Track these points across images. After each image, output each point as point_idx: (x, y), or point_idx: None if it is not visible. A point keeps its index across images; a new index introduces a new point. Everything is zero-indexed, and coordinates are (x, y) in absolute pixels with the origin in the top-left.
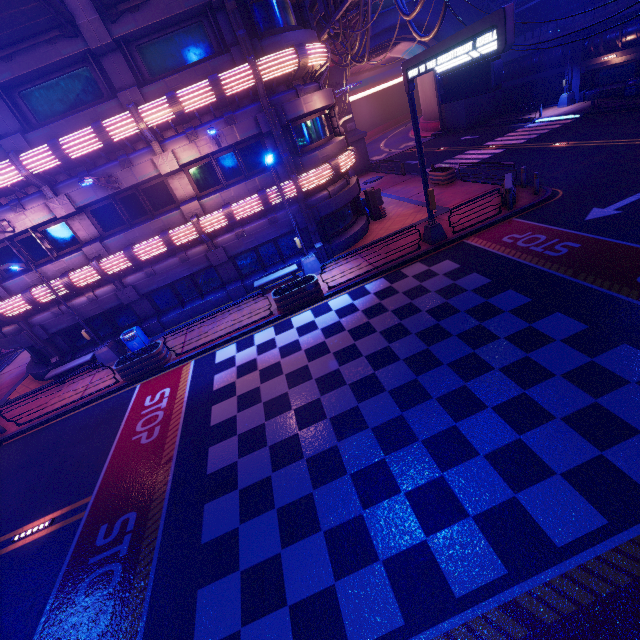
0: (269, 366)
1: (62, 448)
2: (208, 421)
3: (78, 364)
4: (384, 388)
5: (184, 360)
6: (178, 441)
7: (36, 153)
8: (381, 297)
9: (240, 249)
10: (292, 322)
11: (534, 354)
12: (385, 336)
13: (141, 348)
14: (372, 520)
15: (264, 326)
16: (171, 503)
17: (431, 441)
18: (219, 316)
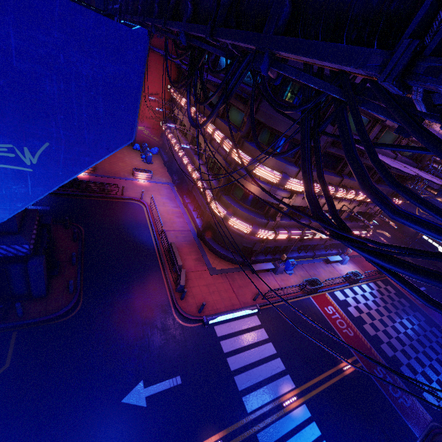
0: (367, 312)
1: (309, 325)
2: (368, 333)
3: (269, 268)
4: (413, 338)
5: (323, 291)
6: (365, 339)
7: (352, 193)
8: (381, 294)
9: (332, 242)
10: (355, 290)
11: (438, 340)
12: (397, 316)
13: (310, 278)
14: (441, 380)
15: (344, 286)
16: (389, 365)
17: (436, 360)
18: (315, 267)
